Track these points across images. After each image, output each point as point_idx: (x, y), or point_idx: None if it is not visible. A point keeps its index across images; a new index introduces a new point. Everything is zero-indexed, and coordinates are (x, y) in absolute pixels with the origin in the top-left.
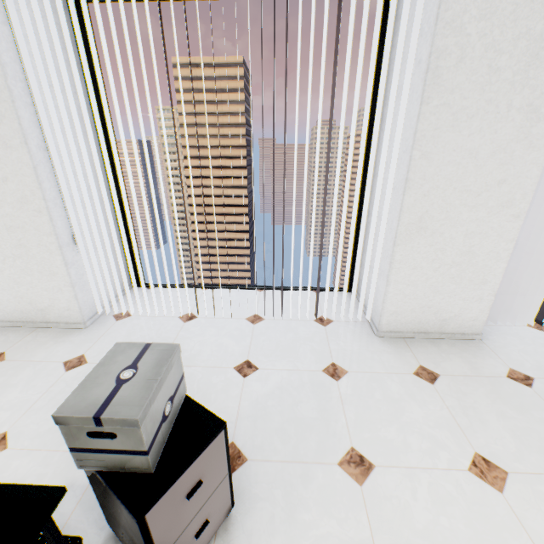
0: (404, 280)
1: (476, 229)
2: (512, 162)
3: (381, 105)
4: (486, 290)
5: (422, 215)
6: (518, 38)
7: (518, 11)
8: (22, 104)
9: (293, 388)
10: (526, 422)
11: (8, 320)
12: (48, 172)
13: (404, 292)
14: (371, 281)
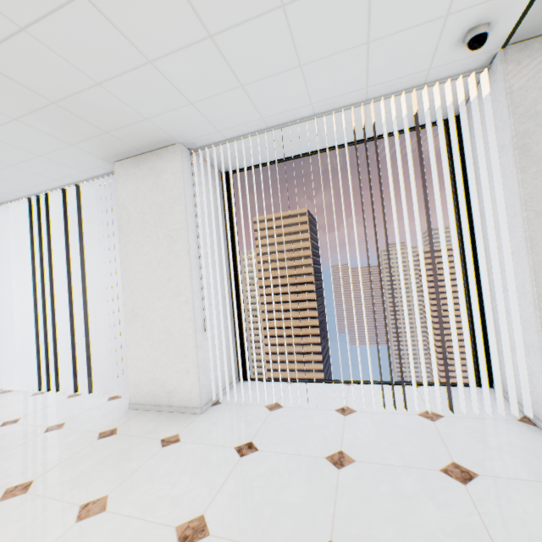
0: (135, 356)
1: (167, 313)
2: (172, 267)
3: None
4: (189, 363)
5: (134, 306)
6: (151, 206)
7: (147, 196)
8: None
9: (12, 434)
10: (107, 467)
11: None
12: None
13: (138, 366)
14: None
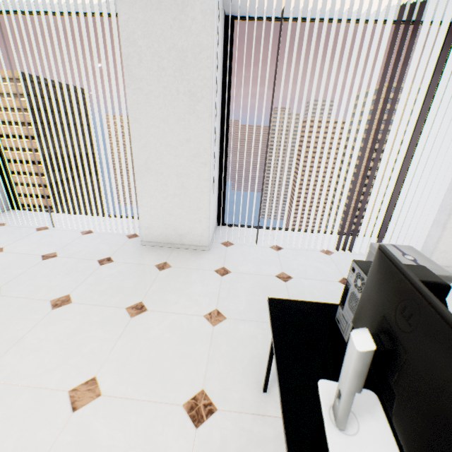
0: None
1: None
2: None
3: (436, 102)
4: None
5: None
6: None
7: None
8: (213, 89)
9: None
10: None
11: (153, 241)
12: (212, 136)
13: None
14: (417, 229)
